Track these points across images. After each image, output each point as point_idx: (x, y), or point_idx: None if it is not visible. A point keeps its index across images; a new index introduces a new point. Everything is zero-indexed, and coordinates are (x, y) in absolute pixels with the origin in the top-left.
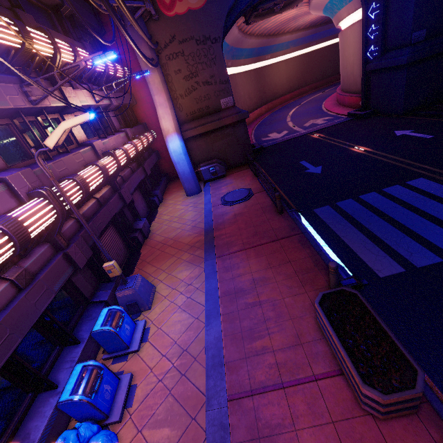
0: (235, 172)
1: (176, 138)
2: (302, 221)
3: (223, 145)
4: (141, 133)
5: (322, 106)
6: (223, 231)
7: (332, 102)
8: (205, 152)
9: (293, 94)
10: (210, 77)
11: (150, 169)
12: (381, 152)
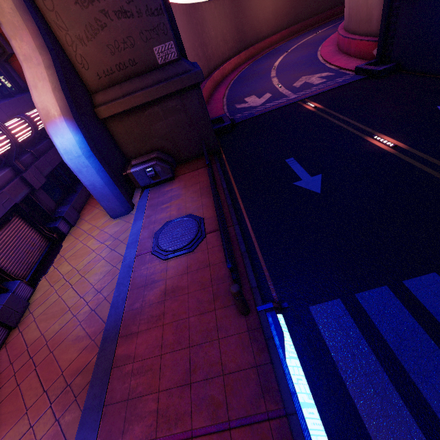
0: (189, 172)
1: (64, 128)
2: (285, 360)
3: (168, 126)
4: (25, 109)
5: (318, 54)
6: (132, 346)
7: (331, 48)
8: (141, 139)
9: (280, 35)
10: (128, 1)
11: (48, 172)
12: (426, 154)
